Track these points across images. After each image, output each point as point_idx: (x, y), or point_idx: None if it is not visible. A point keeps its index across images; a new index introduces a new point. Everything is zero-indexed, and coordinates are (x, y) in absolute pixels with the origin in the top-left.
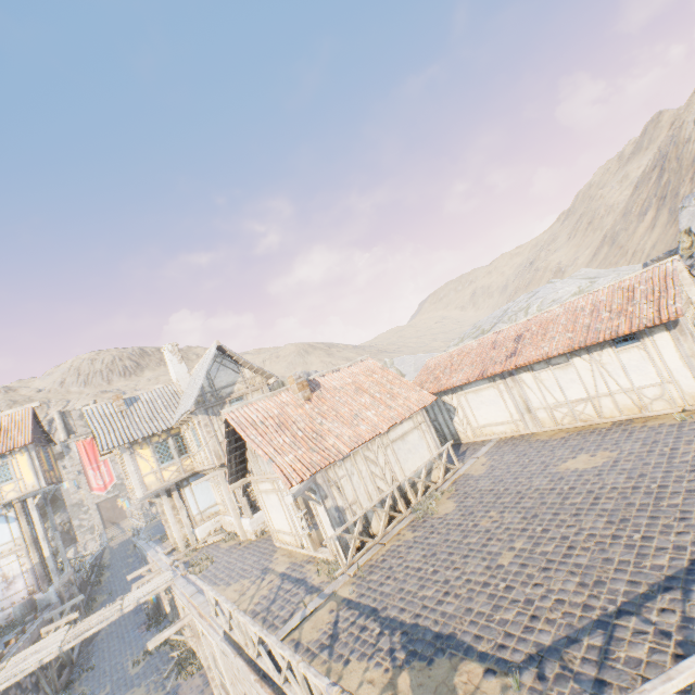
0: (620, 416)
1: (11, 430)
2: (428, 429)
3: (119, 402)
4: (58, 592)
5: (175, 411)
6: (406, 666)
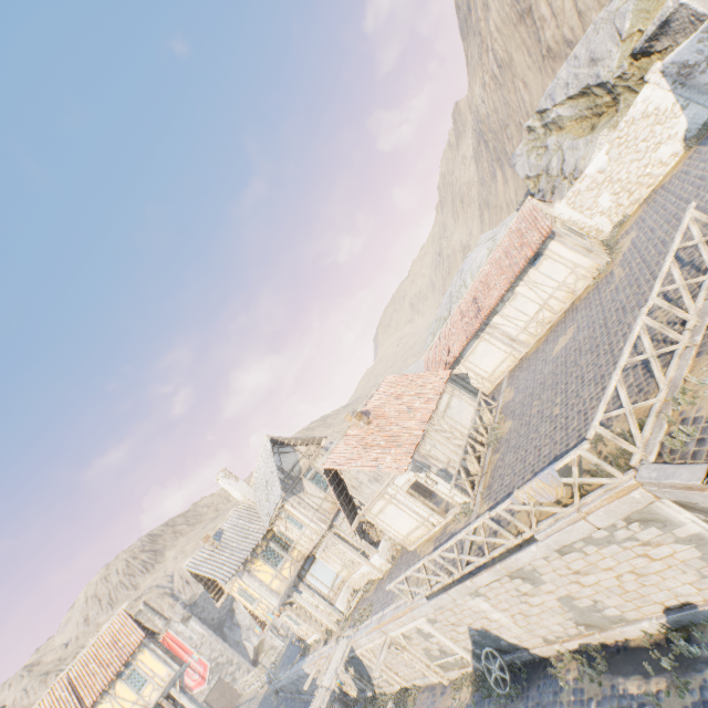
0: (565, 305)
1: (118, 640)
2: (460, 393)
3: (210, 541)
4: None
5: (259, 519)
6: None
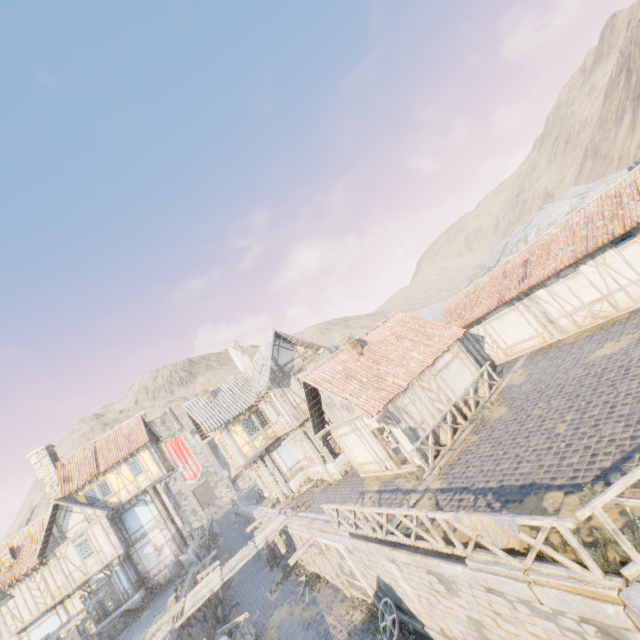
0: (636, 305)
1: (131, 435)
2: (465, 356)
3: (208, 395)
4: (195, 553)
5: (250, 393)
6: (503, 508)
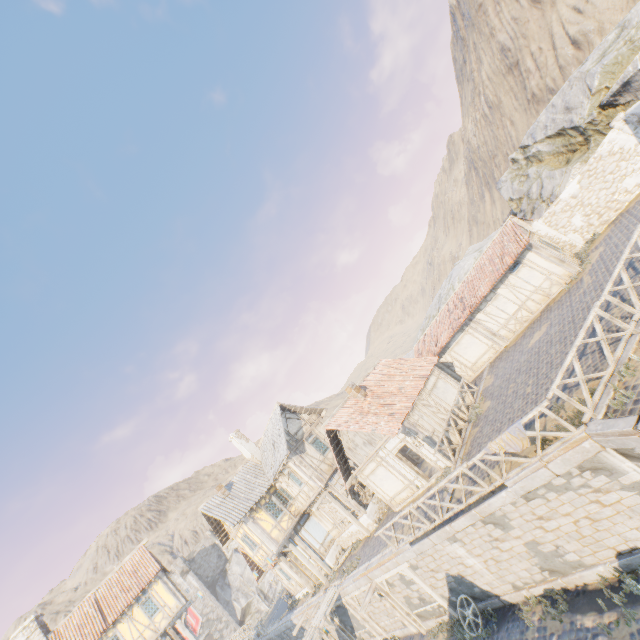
0: (541, 306)
1: (138, 570)
2: (445, 376)
3: (222, 490)
4: None
5: (264, 476)
6: None
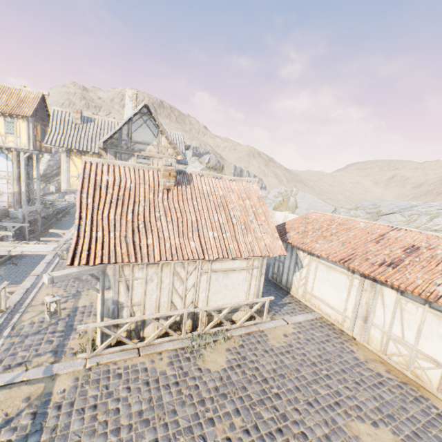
0: None
1: (24, 102)
2: (258, 276)
3: (77, 116)
4: (23, 214)
5: None
6: None
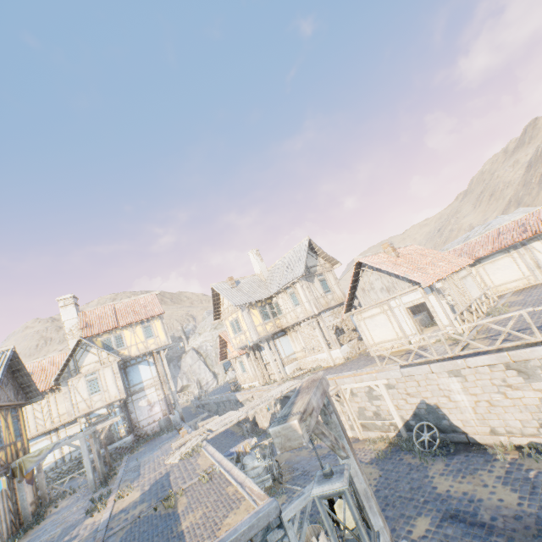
0: None
1: (147, 306)
2: (474, 277)
3: (232, 281)
4: (180, 416)
5: (265, 289)
6: None
